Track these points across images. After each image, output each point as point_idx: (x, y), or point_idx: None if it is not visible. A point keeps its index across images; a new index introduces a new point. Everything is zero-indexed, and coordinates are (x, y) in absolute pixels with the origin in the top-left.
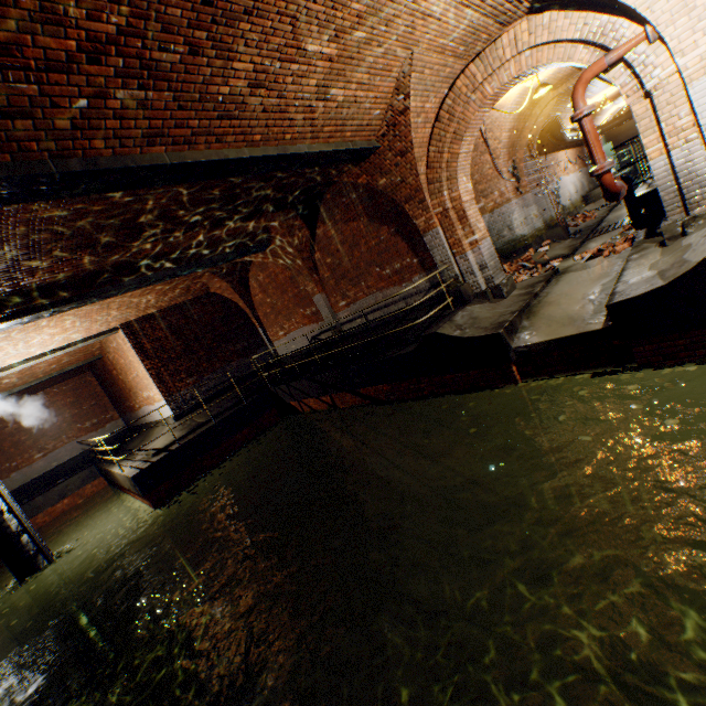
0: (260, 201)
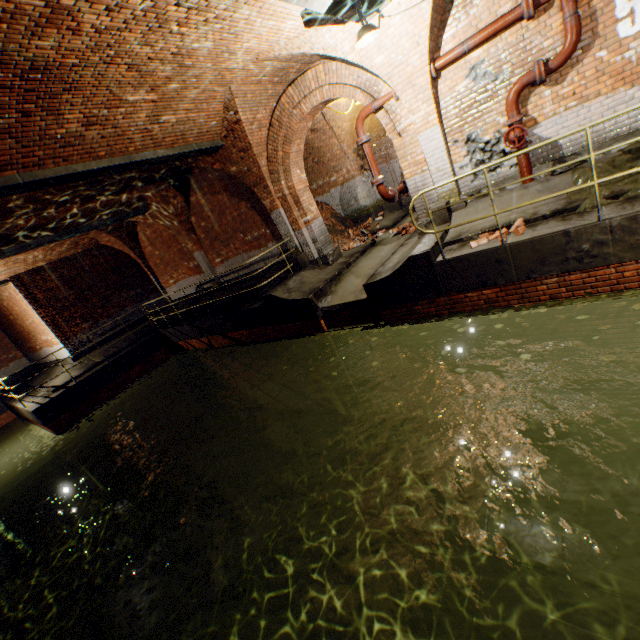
0: (129, 180)
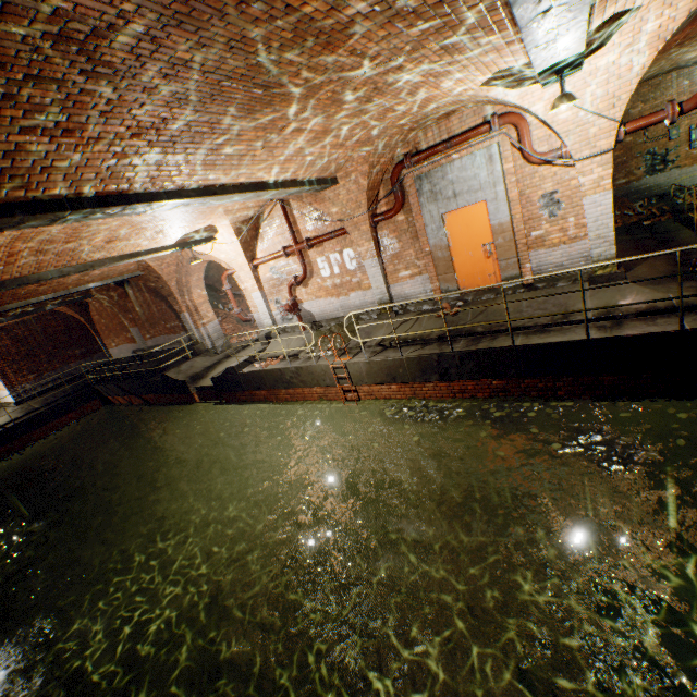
0: None
